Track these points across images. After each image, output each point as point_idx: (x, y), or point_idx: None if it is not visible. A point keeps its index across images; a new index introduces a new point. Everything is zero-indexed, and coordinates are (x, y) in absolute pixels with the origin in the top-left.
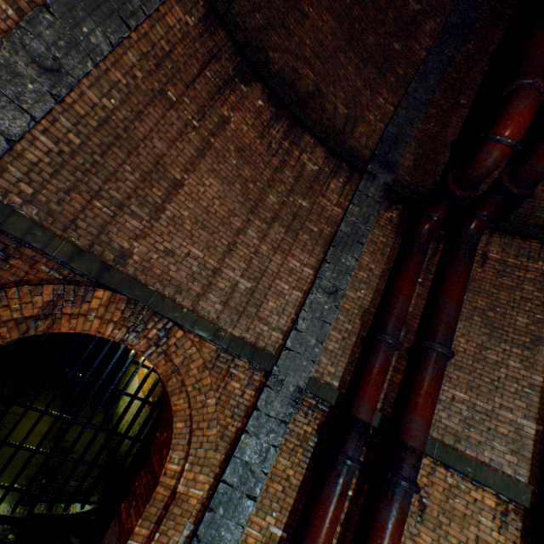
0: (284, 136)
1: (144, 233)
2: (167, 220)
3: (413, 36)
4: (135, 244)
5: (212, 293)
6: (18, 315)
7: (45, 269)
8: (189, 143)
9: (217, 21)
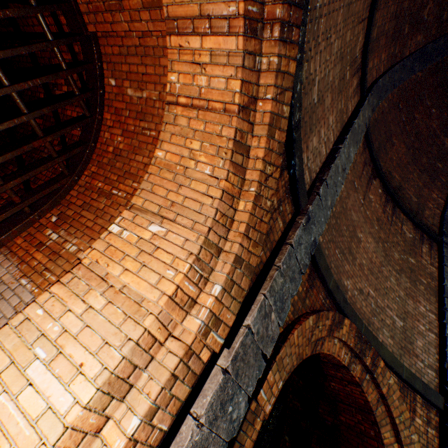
0: (391, 212)
1: (350, 274)
2: (357, 265)
3: (447, 160)
4: (347, 282)
5: (383, 328)
6: (319, 335)
7: (320, 297)
8: (360, 213)
9: (365, 145)
